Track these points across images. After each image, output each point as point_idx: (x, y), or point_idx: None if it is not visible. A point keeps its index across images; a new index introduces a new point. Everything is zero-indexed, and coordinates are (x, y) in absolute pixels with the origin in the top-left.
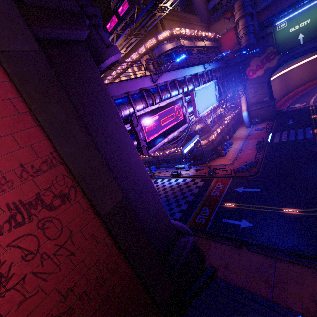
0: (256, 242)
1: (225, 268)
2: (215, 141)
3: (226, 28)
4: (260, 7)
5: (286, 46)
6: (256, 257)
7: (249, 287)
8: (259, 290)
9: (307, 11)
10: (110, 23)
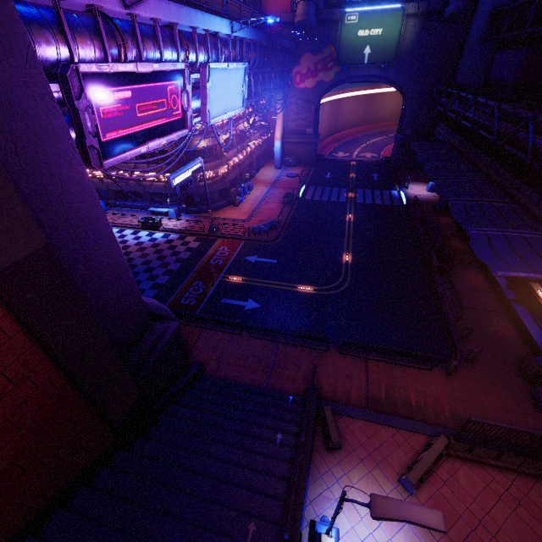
0: (261, 325)
1: (217, 361)
2: (228, 178)
3: None
4: None
5: (349, 56)
6: (258, 344)
7: (245, 378)
8: (255, 379)
9: (383, 13)
10: None
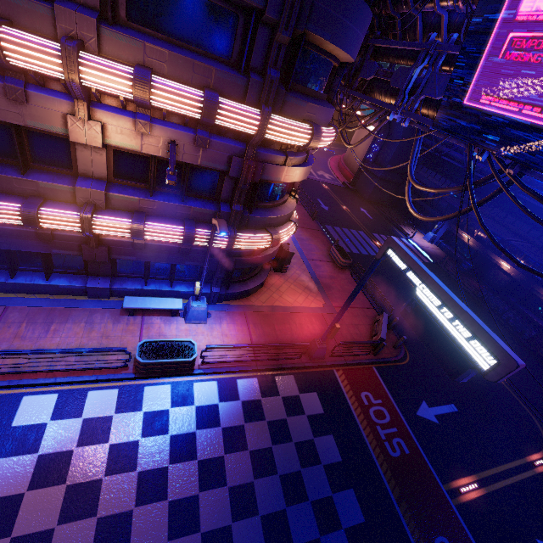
0: None
1: None
2: None
3: None
4: None
5: None
6: None
7: None
8: None
9: None
10: None
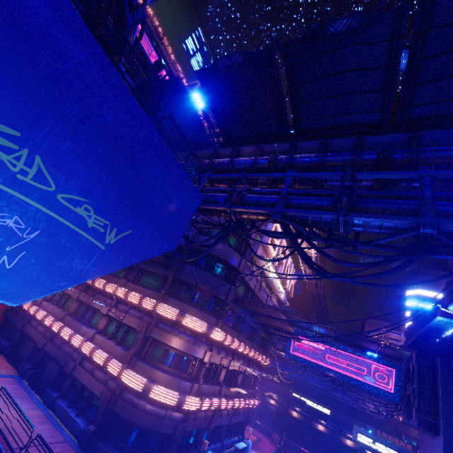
0: None
1: None
2: None
3: None
4: None
5: None
6: None
7: None
8: None
9: None
10: (145, 36)
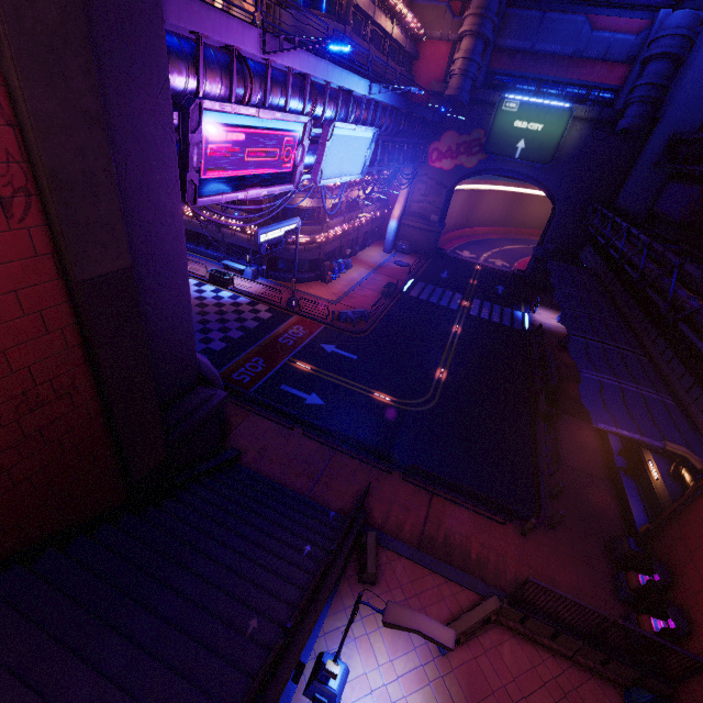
0: (320, 424)
1: (258, 453)
2: (325, 249)
3: (441, 32)
4: (504, 40)
5: (499, 146)
6: (310, 445)
7: (285, 480)
8: (296, 484)
9: (547, 109)
10: None
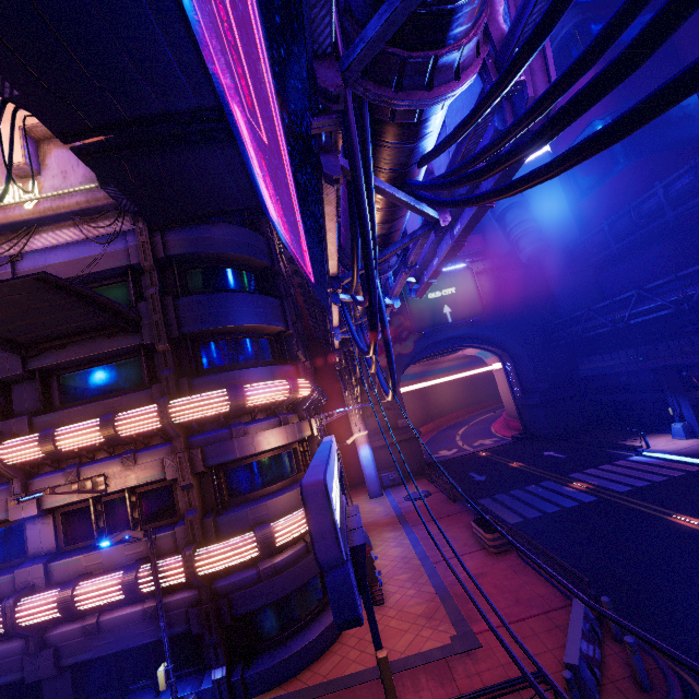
0: None
1: None
2: None
3: None
4: None
5: (427, 319)
6: None
7: None
8: None
9: (448, 275)
10: None
